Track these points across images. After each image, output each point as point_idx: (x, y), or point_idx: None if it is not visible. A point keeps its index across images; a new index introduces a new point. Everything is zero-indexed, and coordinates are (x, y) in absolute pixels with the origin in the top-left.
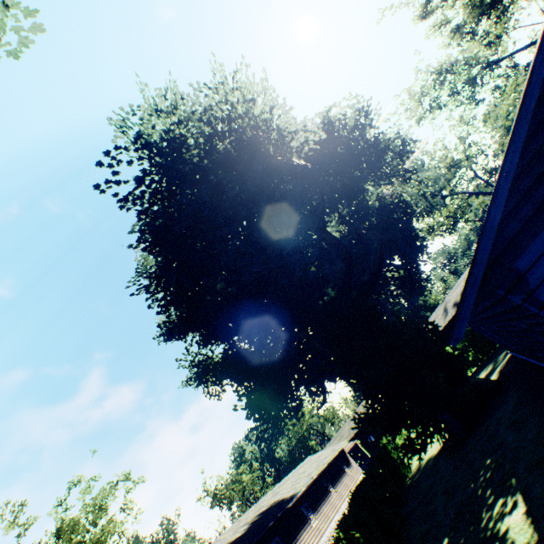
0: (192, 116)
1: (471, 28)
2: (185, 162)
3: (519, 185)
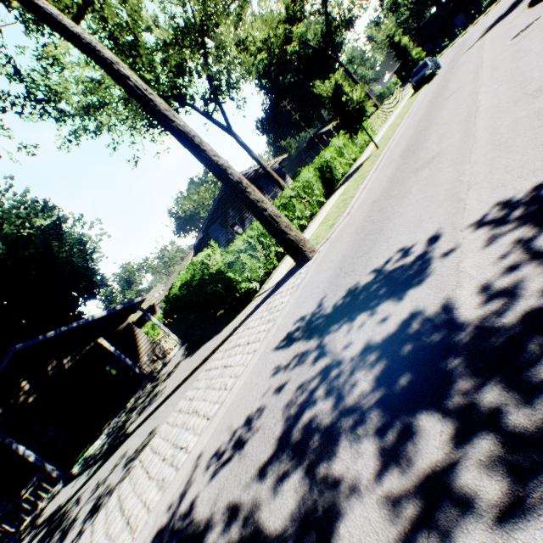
0: None
1: None
2: None
3: None
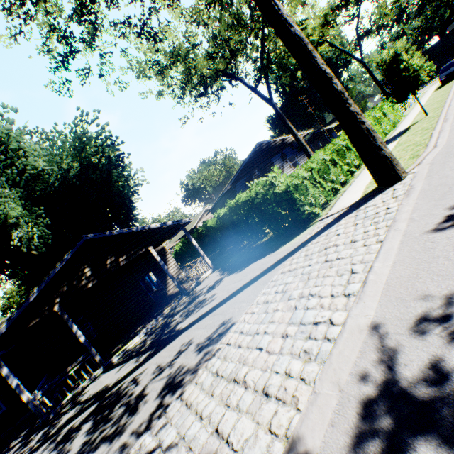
0: None
1: None
2: None
3: None
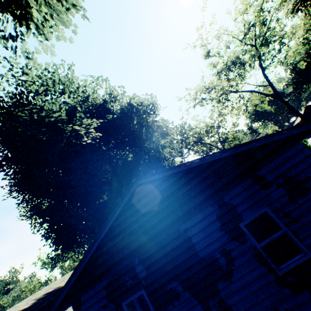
0: (42, 76)
1: (226, 73)
2: (17, 117)
3: (97, 260)
